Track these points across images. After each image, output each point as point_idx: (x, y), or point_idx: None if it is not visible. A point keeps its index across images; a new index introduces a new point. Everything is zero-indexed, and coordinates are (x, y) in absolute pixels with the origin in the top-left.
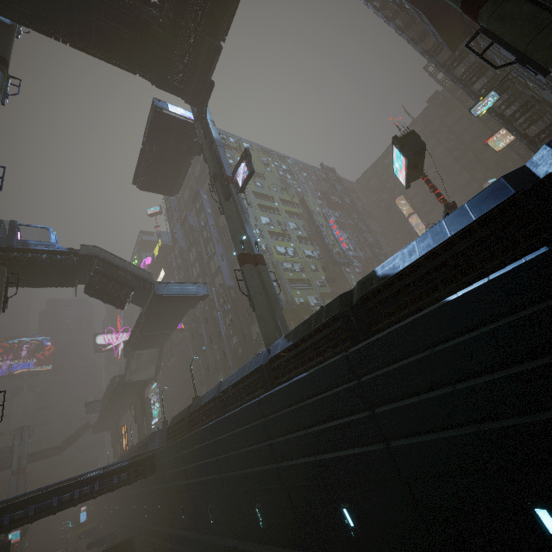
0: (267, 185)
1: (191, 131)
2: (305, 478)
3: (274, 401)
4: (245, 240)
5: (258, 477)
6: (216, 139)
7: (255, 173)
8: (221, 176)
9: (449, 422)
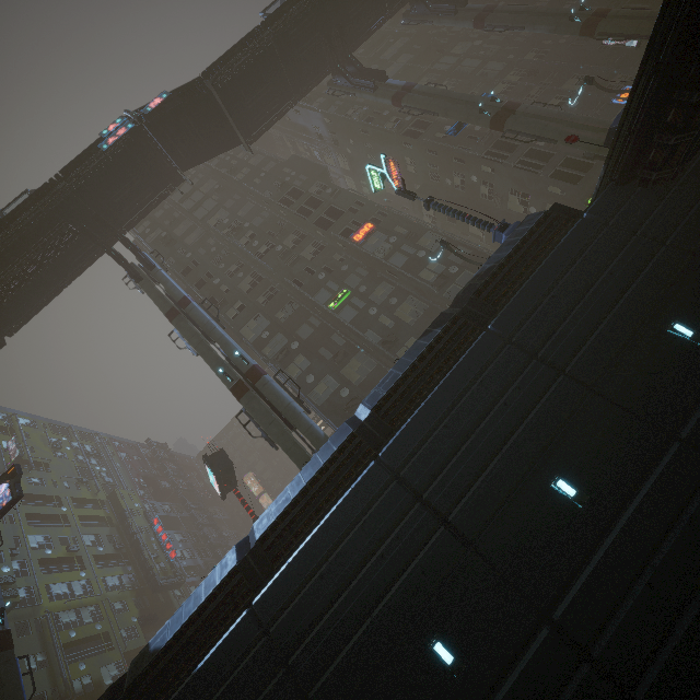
0: (53, 480)
1: None
2: None
3: None
4: None
5: None
6: None
7: (33, 464)
8: None
9: None
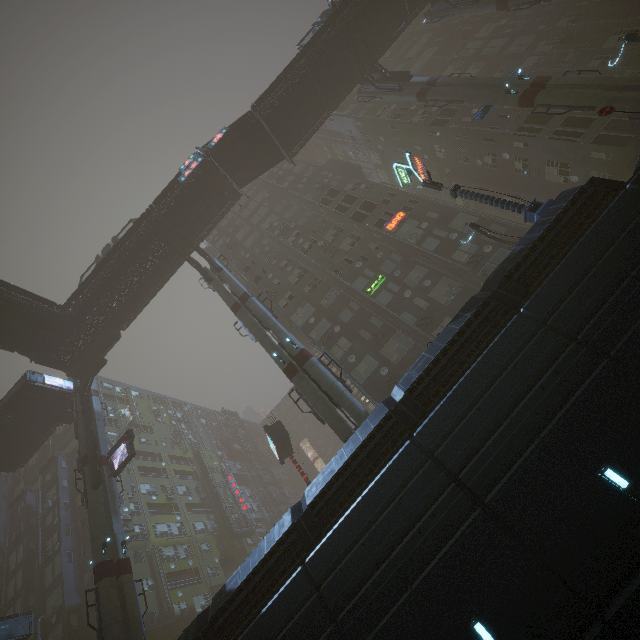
0: (155, 440)
1: (66, 400)
2: None
3: None
4: (109, 540)
5: None
6: (97, 411)
7: (141, 427)
8: (93, 459)
9: None
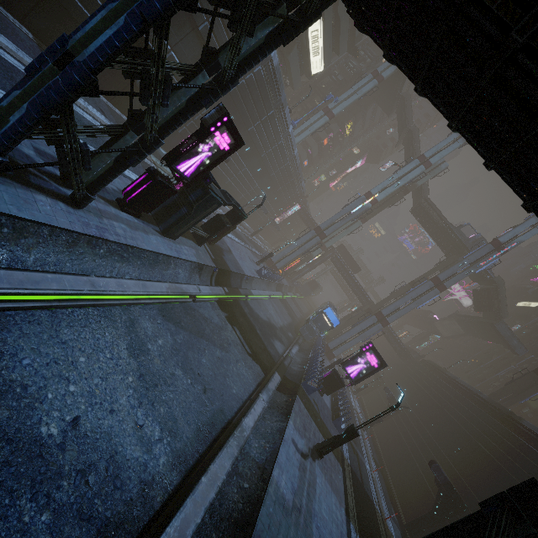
0: None
1: None
2: (440, 411)
3: (460, 398)
4: None
5: (431, 399)
6: None
7: None
8: None
9: (473, 434)
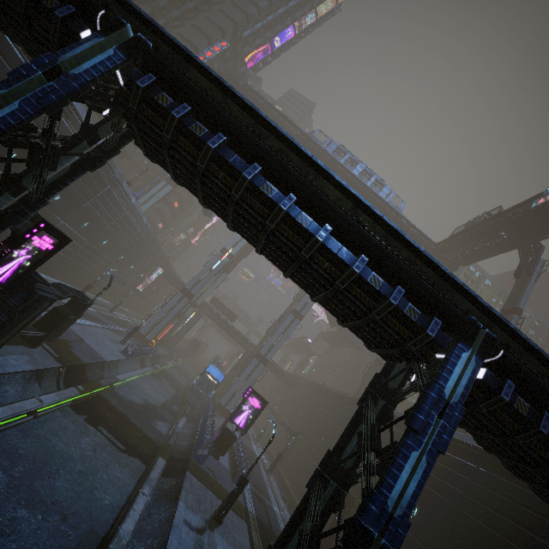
0: None
1: None
2: (325, 424)
3: (336, 405)
4: None
5: (318, 416)
6: None
7: None
8: None
9: None
